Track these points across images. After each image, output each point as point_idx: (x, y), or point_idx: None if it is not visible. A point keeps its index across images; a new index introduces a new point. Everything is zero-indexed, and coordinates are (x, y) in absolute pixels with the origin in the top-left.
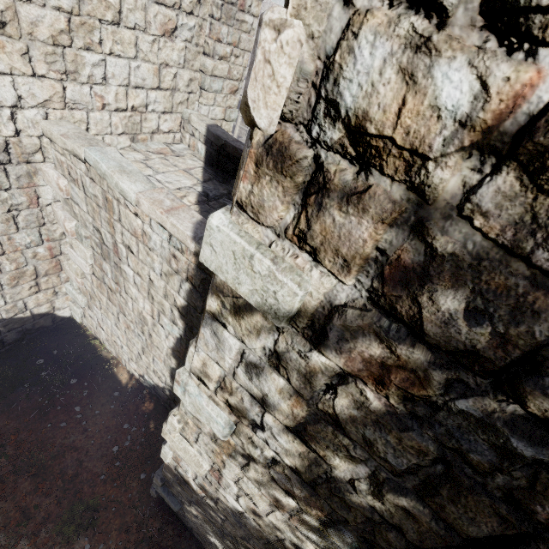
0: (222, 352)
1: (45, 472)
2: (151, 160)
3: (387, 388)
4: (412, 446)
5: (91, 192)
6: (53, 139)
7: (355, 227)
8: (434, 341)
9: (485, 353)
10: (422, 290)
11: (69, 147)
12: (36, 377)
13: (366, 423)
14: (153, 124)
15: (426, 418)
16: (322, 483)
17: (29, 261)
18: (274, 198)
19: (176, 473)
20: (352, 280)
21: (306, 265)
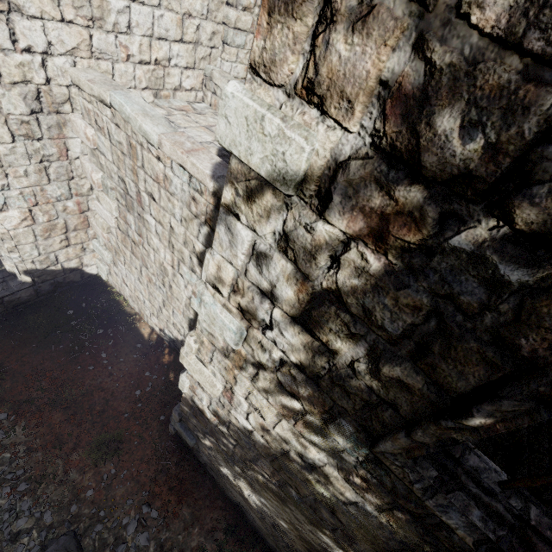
0: (235, 249)
1: (76, 406)
2: (173, 116)
3: (385, 242)
4: (407, 304)
5: (116, 139)
6: (81, 86)
7: (359, 59)
8: (430, 173)
9: (478, 172)
10: (420, 114)
11: (96, 93)
12: (67, 326)
13: (366, 290)
14: (175, 80)
15: (421, 266)
16: (325, 374)
17: (60, 214)
18: (285, 48)
19: (192, 404)
20: (355, 124)
21: (313, 120)
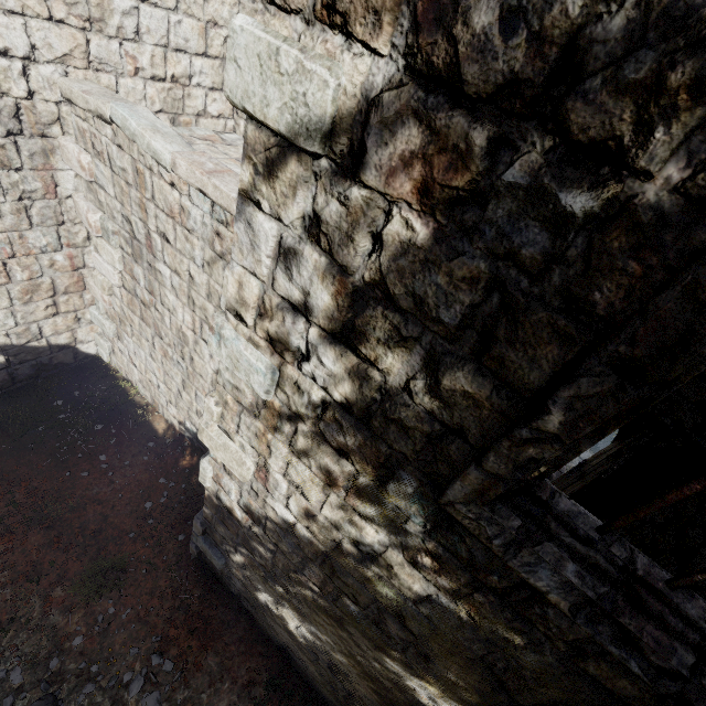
0: (258, 252)
1: (62, 525)
2: (195, 145)
3: (431, 196)
4: (463, 278)
5: (119, 166)
6: (73, 99)
7: None
8: (473, 87)
9: (524, 73)
10: (455, 12)
11: (93, 106)
12: (53, 420)
13: (415, 270)
14: (198, 104)
15: (474, 219)
16: (376, 408)
17: (45, 270)
18: None
19: (218, 503)
20: (385, 42)
21: (338, 46)
